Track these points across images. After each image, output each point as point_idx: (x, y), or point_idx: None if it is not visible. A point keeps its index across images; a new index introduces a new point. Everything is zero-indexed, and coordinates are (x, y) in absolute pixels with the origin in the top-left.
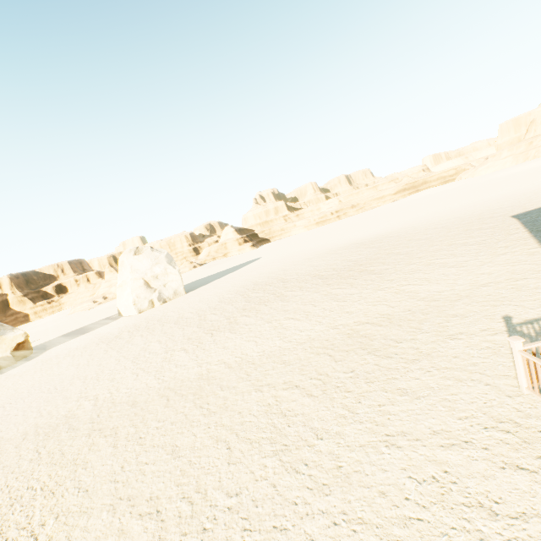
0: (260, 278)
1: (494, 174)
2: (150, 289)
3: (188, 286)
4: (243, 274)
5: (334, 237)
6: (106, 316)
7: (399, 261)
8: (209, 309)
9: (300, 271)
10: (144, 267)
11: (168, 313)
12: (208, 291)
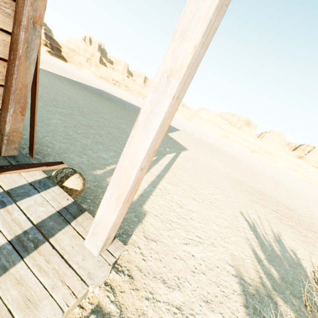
0: None
1: None
2: None
3: None
4: None
5: (77, 72)
6: None
7: None
8: None
9: None
10: None
11: None
12: None
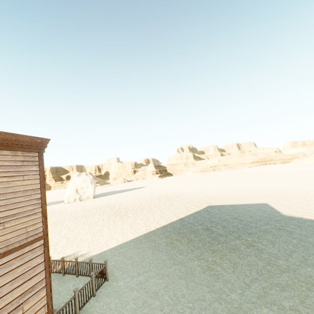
0: (115, 201)
1: (303, 166)
2: (77, 193)
3: (103, 193)
4: (120, 195)
5: (180, 185)
6: (63, 199)
7: (138, 214)
8: (75, 212)
9: (124, 204)
10: (79, 182)
11: (70, 207)
12: (97, 200)
